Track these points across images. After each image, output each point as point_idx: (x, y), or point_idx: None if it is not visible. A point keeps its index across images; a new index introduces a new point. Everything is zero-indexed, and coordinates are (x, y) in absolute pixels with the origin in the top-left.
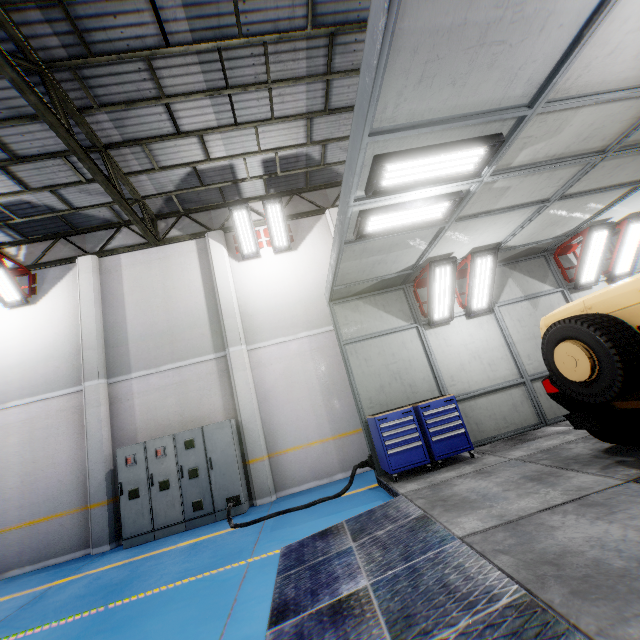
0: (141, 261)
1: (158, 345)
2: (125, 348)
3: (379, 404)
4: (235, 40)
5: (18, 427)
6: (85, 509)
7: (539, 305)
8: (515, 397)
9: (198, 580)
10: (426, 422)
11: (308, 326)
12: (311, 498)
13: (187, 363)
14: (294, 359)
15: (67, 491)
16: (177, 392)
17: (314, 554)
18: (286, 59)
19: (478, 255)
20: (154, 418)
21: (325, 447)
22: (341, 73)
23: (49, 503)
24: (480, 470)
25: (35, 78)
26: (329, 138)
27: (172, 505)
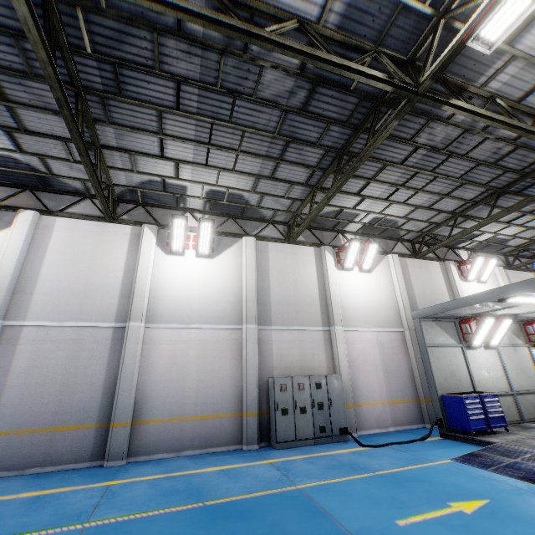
0: (281, 250)
1: (289, 311)
2: (268, 307)
3: (445, 388)
4: (428, 172)
5: (196, 344)
6: (237, 415)
7: (516, 351)
8: (508, 402)
9: (422, 467)
10: (485, 405)
11: (376, 324)
12: (396, 438)
13: (306, 328)
14: (368, 344)
15: (226, 399)
16: (299, 347)
17: (491, 462)
18: (436, 184)
19: (507, 317)
20: (284, 361)
21: (384, 407)
22: (451, 197)
23: (214, 405)
24: (530, 437)
25: (331, 154)
26: (414, 218)
27: (307, 425)
